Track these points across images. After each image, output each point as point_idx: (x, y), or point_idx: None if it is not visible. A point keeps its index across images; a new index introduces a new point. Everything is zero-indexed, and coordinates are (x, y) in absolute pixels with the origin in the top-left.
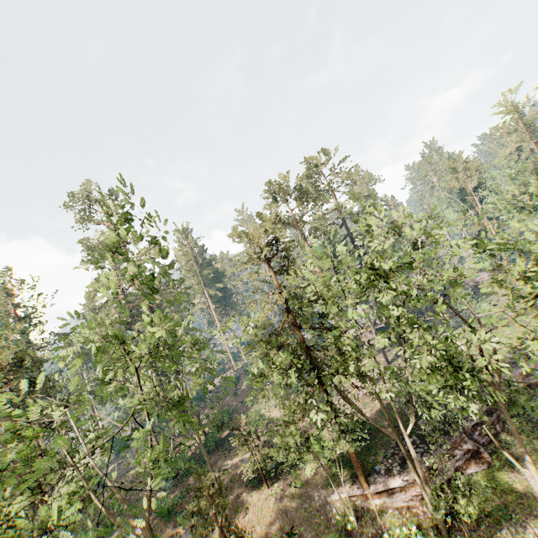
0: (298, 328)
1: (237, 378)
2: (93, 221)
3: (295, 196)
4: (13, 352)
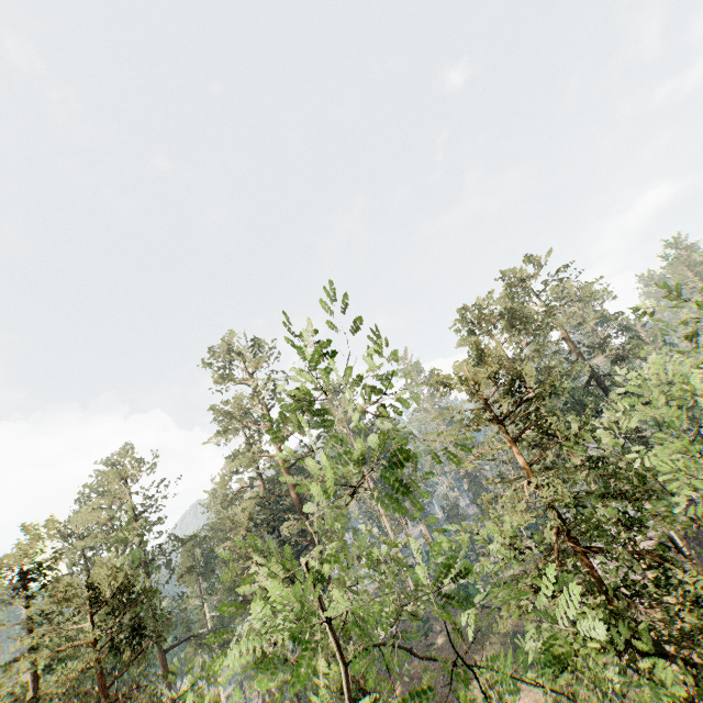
0: (584, 549)
1: (425, 622)
2: (231, 380)
3: (502, 324)
4: (123, 576)
